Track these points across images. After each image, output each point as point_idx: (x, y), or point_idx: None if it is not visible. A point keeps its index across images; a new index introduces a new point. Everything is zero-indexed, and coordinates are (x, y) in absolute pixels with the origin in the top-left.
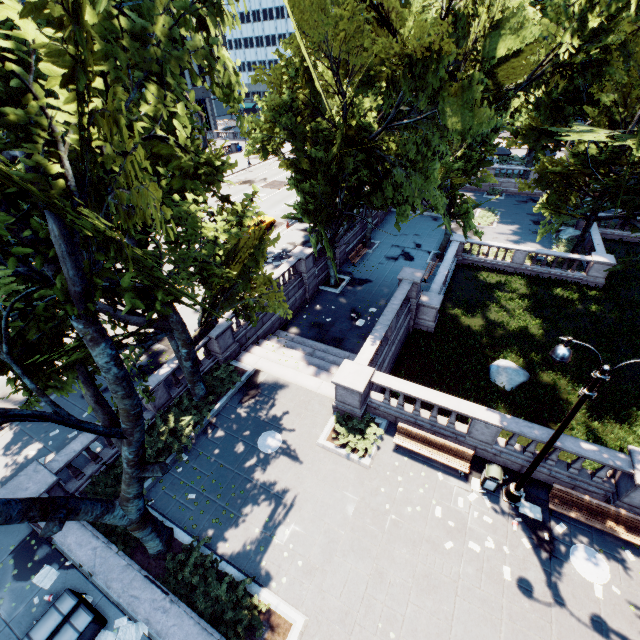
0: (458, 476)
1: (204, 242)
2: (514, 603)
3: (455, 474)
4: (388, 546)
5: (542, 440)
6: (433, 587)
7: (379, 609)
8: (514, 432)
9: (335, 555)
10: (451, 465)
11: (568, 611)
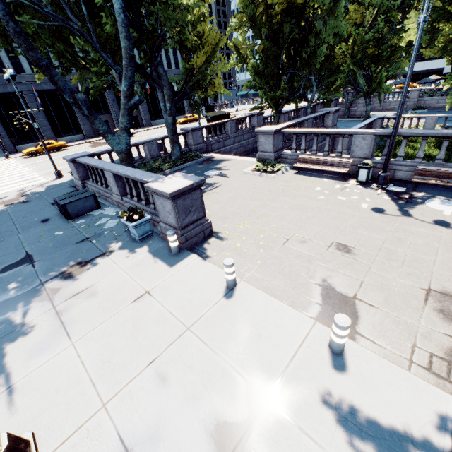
0: (339, 180)
1: (182, 9)
2: (365, 214)
3: (337, 179)
4: (275, 197)
5: (407, 132)
6: (302, 208)
7: (259, 213)
8: (384, 134)
9: (237, 199)
10: (334, 170)
11: (413, 218)
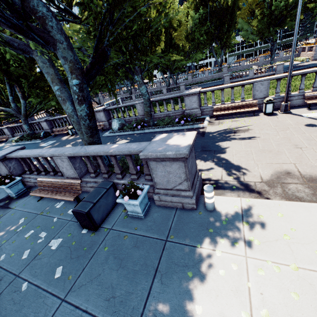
0: None
1: None
2: None
3: None
4: None
5: None
6: None
7: None
8: None
9: None
10: None
11: None
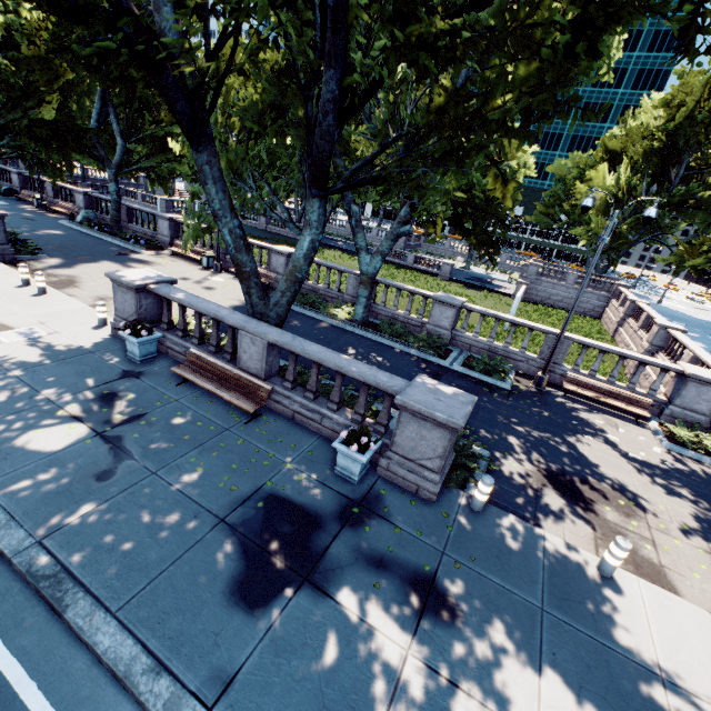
0: None
1: None
2: None
3: None
4: None
5: None
6: None
7: None
8: None
9: None
10: None
11: None
